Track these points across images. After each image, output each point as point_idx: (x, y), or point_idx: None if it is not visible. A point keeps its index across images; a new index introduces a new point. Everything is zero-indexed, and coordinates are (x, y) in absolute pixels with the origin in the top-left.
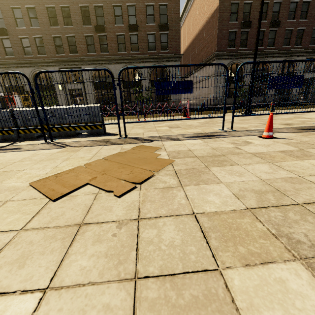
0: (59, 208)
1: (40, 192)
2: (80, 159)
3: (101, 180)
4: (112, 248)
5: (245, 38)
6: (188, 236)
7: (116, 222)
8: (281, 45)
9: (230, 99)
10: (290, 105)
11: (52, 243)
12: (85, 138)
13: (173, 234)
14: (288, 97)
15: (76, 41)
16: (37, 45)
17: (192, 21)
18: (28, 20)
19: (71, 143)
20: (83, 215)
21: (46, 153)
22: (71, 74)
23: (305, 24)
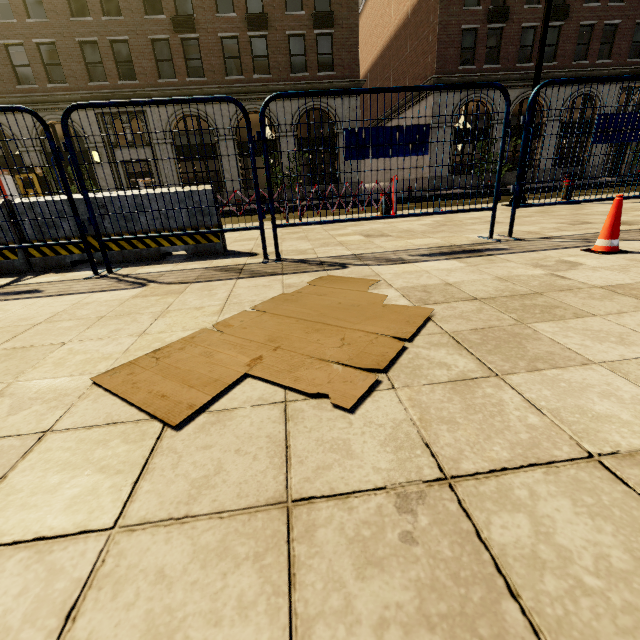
0: (201, 450)
1: (129, 404)
2: (196, 313)
3: (279, 365)
4: (431, 589)
5: (495, 45)
6: (636, 537)
7: (389, 492)
8: (570, 59)
9: (463, 177)
10: (590, 186)
11: (231, 578)
12: (184, 263)
13: (585, 527)
14: (581, 171)
15: (132, 52)
16: (44, 62)
17: (380, 9)
18: (20, 3)
19: (156, 276)
20: (280, 470)
21: (105, 300)
22: (125, 127)
23: (621, 13)
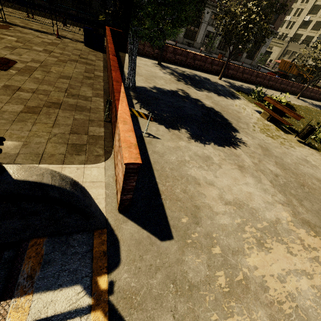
0: None
1: None
2: None
3: None
4: None
5: None
6: None
7: None
8: None
9: None
10: None
11: None
12: None
13: None
14: (193, 43)
15: None
16: None
17: None
18: None
19: None
20: None
21: None
22: None
23: None
